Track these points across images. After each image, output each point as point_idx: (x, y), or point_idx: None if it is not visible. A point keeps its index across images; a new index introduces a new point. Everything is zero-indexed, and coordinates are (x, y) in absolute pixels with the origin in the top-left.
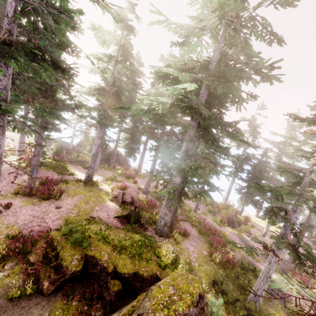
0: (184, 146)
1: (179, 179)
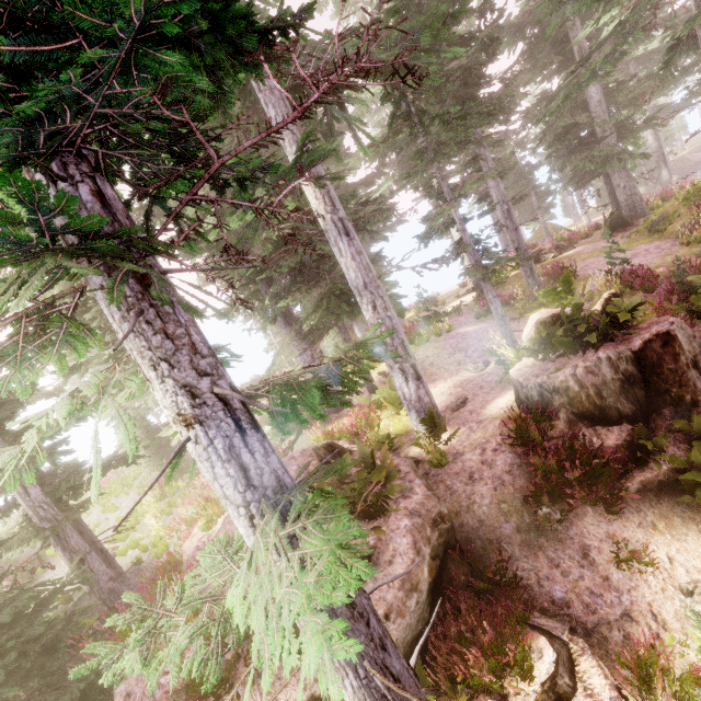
0: (599, 94)
1: (616, 137)
